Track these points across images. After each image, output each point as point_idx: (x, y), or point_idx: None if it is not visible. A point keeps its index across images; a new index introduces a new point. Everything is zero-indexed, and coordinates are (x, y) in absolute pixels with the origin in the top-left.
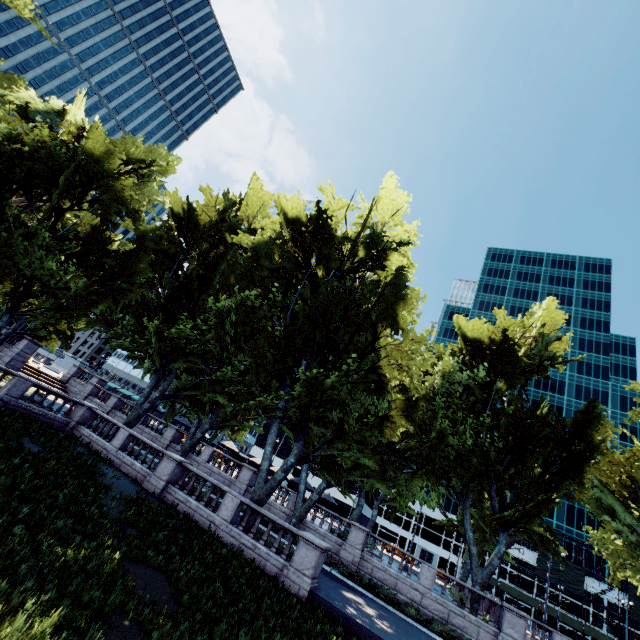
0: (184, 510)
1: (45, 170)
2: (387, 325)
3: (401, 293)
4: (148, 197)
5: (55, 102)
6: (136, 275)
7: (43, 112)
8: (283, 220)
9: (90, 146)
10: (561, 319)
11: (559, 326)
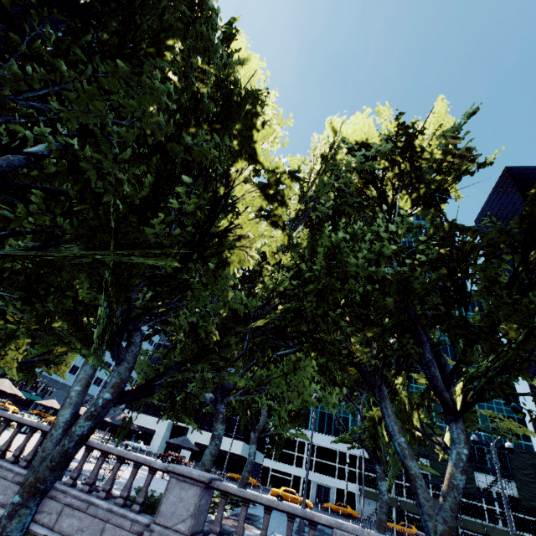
0: None
1: None
2: None
3: None
4: None
5: None
6: None
7: None
8: None
9: None
10: None
11: None
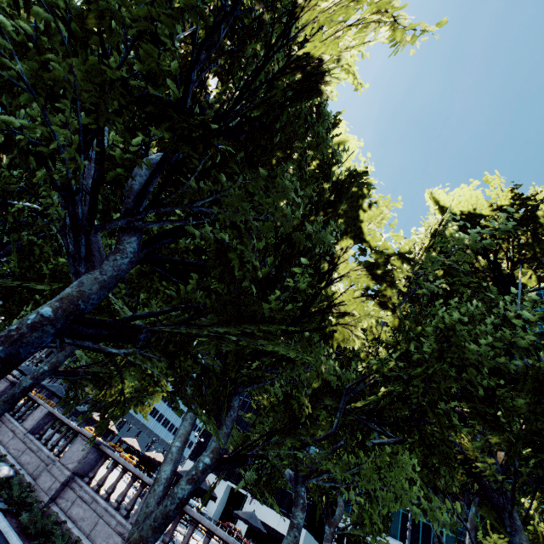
0: None
1: None
2: None
3: None
4: None
5: None
6: None
7: None
8: None
9: None
10: None
11: None
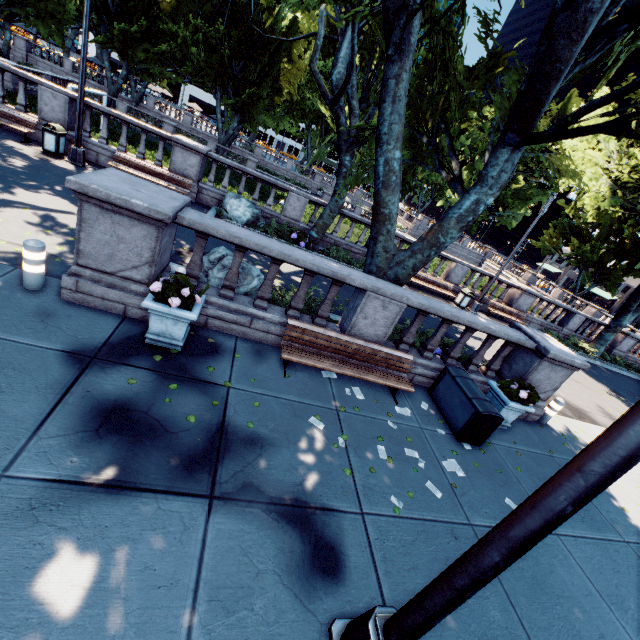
0: None
1: None
2: (286, 55)
3: (295, 35)
4: None
5: None
6: None
7: None
8: None
9: None
10: None
11: None
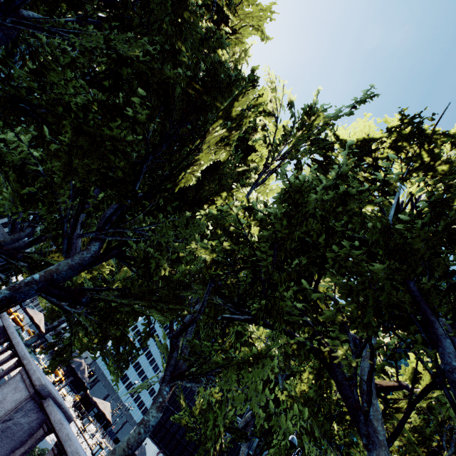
0: None
1: None
2: None
3: None
4: None
5: None
6: None
7: None
8: None
9: None
10: None
11: None
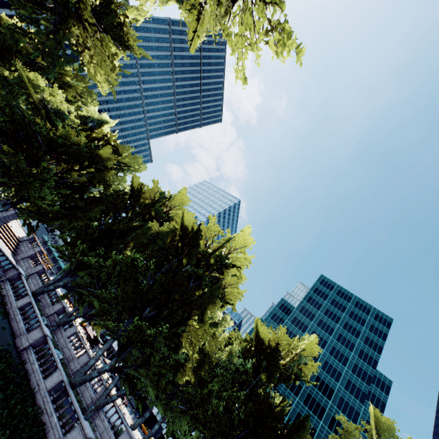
0: (28, 368)
1: (73, 153)
2: (199, 312)
3: (215, 298)
4: (119, 180)
5: (103, 114)
6: (90, 214)
7: (94, 118)
8: (182, 222)
9: (101, 152)
10: (317, 351)
11: (315, 355)
